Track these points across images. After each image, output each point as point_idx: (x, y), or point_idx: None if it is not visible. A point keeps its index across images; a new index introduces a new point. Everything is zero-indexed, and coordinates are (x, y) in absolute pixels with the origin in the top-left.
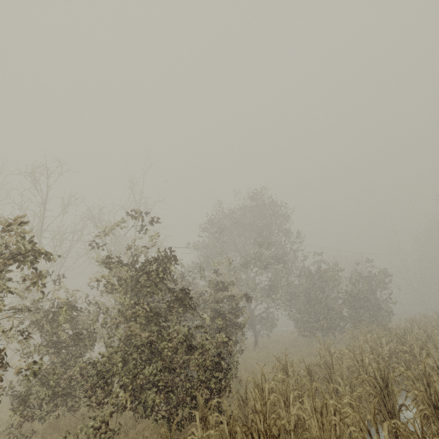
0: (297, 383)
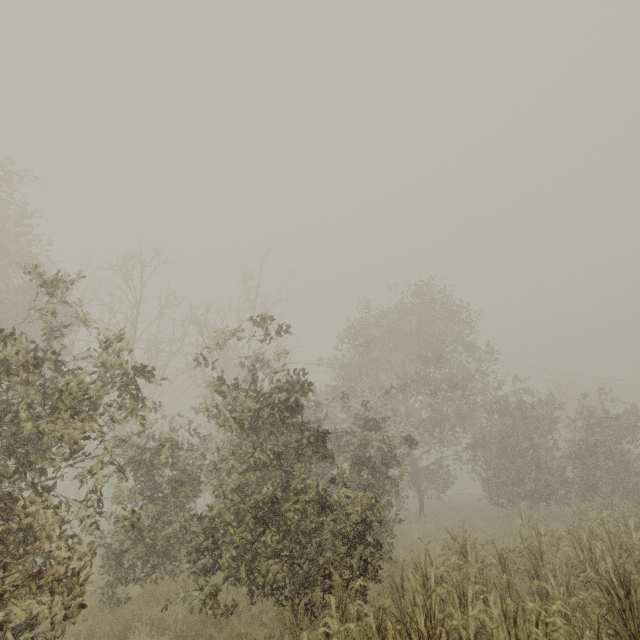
0: (481, 574)
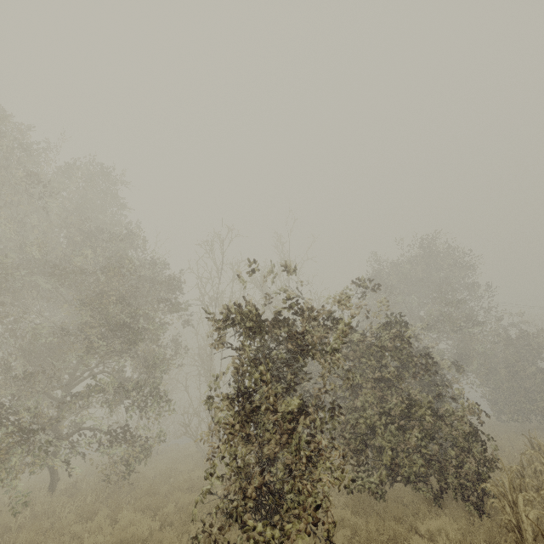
0: None
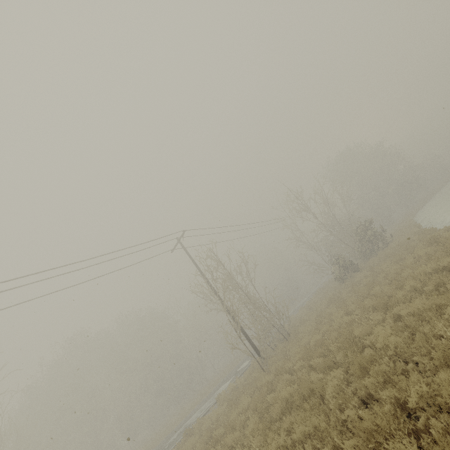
0: None
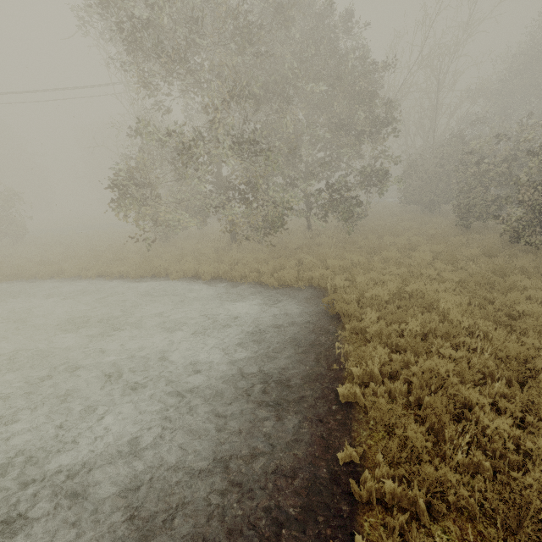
0: None
